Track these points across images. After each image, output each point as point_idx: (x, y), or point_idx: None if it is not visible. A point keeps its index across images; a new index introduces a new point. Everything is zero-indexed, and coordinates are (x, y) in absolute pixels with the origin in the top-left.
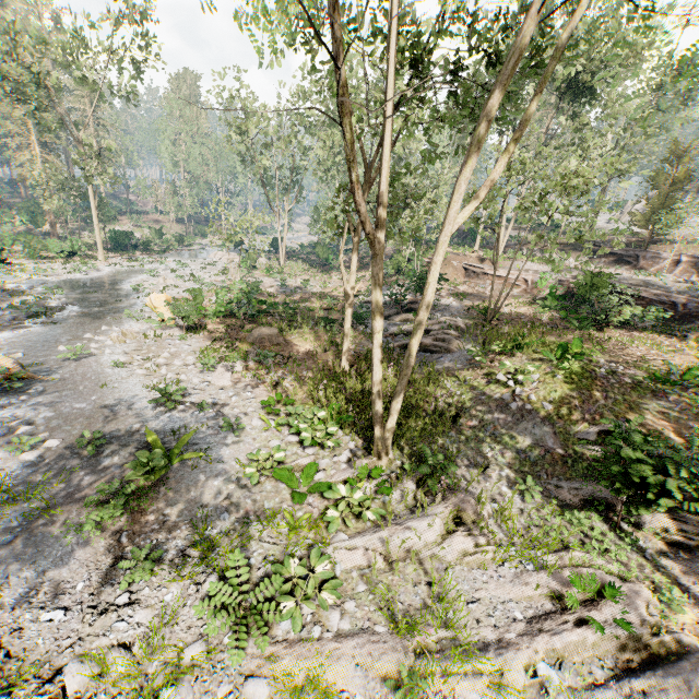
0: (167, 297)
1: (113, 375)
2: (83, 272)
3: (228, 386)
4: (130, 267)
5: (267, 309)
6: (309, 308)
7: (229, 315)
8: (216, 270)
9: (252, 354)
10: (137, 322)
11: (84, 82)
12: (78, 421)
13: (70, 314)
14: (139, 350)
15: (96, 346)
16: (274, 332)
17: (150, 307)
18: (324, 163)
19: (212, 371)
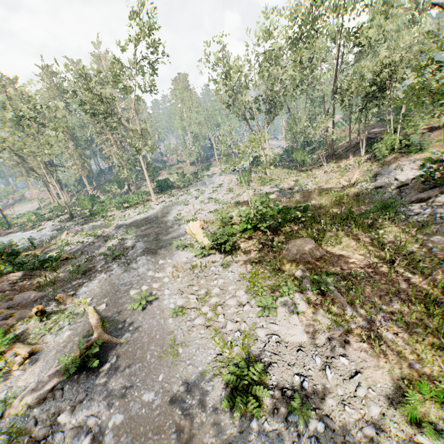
0: (200, 223)
1: (174, 329)
2: (145, 212)
3: (305, 342)
4: (170, 201)
5: (286, 217)
6: (319, 206)
7: (253, 228)
8: (224, 190)
9: (305, 279)
10: (183, 251)
11: (124, 88)
12: (146, 438)
13: (138, 250)
14: (191, 285)
15: (157, 286)
16: (313, 244)
17: (189, 234)
18: (293, 81)
19: (272, 313)
